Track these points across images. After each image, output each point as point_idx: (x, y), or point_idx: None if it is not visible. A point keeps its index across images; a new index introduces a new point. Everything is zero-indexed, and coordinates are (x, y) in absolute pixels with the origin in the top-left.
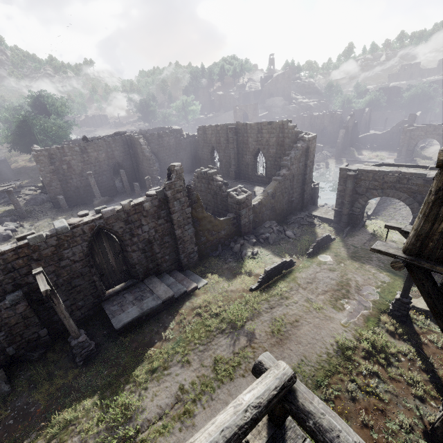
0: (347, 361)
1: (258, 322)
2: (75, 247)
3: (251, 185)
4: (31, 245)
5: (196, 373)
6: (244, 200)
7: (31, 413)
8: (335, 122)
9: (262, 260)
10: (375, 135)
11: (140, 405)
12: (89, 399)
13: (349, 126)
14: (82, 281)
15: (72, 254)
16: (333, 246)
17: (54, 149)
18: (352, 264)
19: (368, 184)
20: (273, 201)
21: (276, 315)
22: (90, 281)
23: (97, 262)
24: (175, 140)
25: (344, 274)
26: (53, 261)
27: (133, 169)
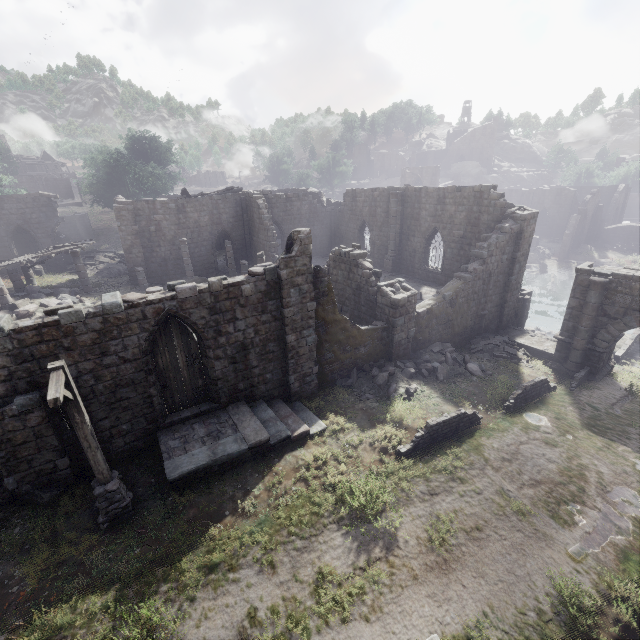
0: (581, 639)
1: (405, 517)
2: (129, 338)
3: (416, 283)
4: (62, 324)
5: (282, 591)
6: (404, 302)
7: (11, 596)
8: (563, 202)
9: (423, 405)
10: (633, 228)
11: (177, 629)
12: (100, 595)
13: (588, 210)
14: (133, 392)
15: (122, 348)
16: (553, 401)
17: (142, 202)
18: (590, 440)
19: (630, 301)
20: (450, 311)
21: (440, 510)
22: (144, 394)
23: (159, 367)
24: (309, 208)
25: (574, 455)
26: (93, 354)
27: (245, 242)
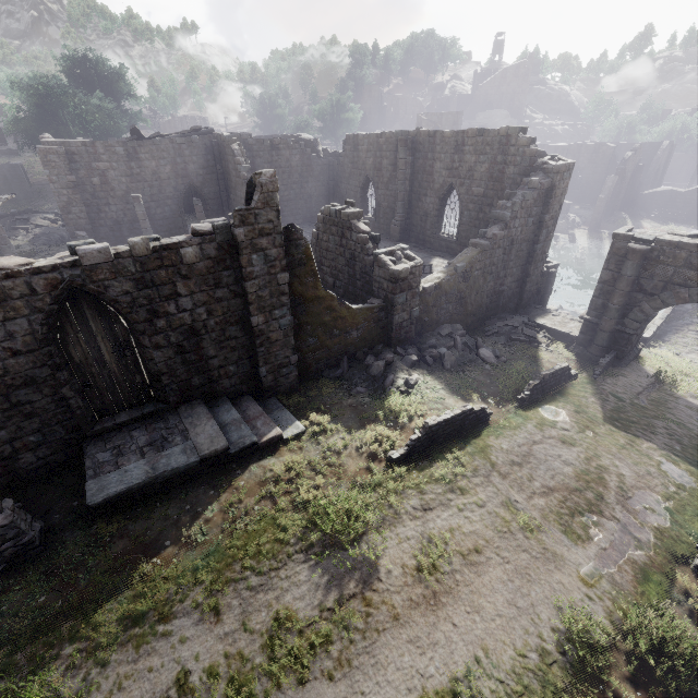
0: (589, 683)
1: (391, 540)
2: (13, 321)
3: (427, 254)
4: None
5: (225, 646)
6: (406, 274)
7: None
8: (600, 161)
9: (424, 399)
10: (673, 193)
11: None
12: None
13: (626, 170)
14: (36, 395)
15: (6, 335)
16: (574, 391)
17: (77, 143)
18: (612, 436)
19: (672, 273)
20: (463, 287)
21: (433, 530)
22: (55, 396)
23: (74, 360)
24: (301, 159)
25: (593, 455)
26: None
27: (221, 201)
